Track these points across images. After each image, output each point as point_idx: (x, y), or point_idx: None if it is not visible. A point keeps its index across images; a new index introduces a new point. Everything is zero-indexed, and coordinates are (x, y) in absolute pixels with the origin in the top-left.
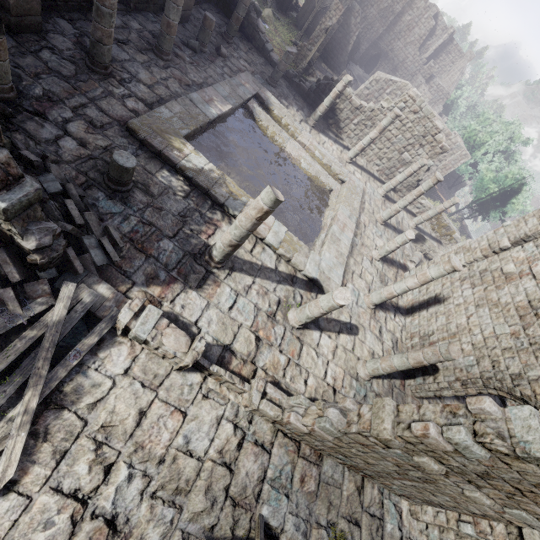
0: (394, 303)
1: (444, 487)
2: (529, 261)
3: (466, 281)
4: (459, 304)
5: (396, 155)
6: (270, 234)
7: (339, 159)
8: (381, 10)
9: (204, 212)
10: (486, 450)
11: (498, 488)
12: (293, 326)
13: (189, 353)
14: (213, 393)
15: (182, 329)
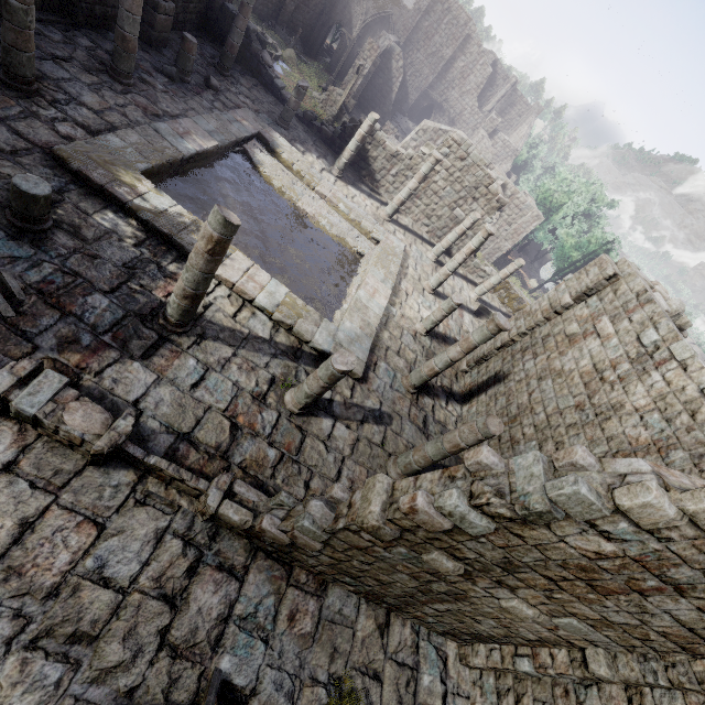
0: (446, 388)
1: (479, 602)
2: (593, 317)
3: (527, 351)
4: (520, 379)
5: (446, 212)
6: (262, 295)
7: (374, 216)
8: (430, 55)
9: (165, 264)
10: (489, 519)
11: (531, 585)
12: (291, 412)
13: (104, 434)
14: (153, 498)
15: (111, 410)
